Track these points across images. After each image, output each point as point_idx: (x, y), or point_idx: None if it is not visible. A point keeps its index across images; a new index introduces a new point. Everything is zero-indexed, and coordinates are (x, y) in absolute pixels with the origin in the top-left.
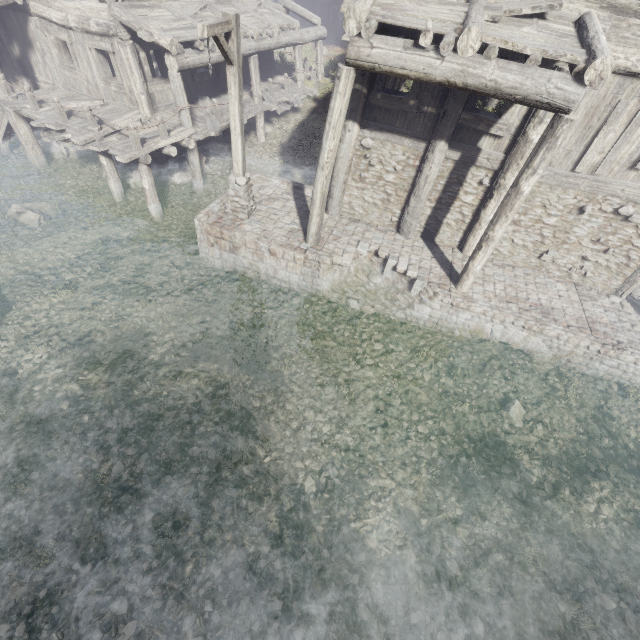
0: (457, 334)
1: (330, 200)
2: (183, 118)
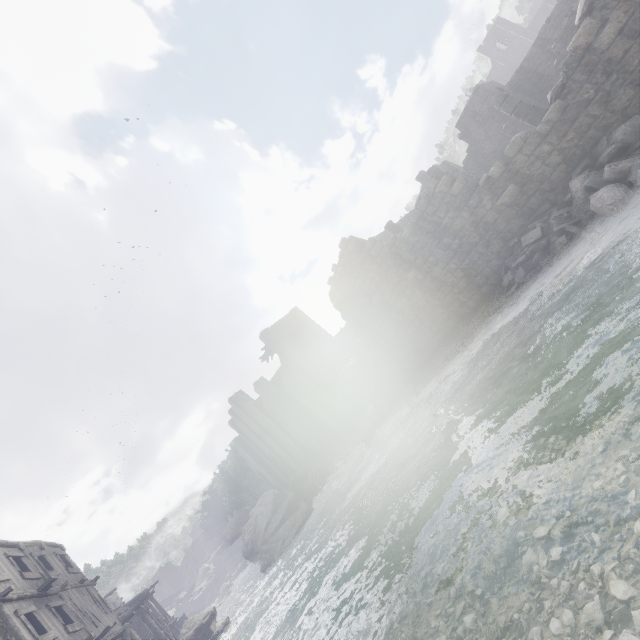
0: None
1: None
2: None
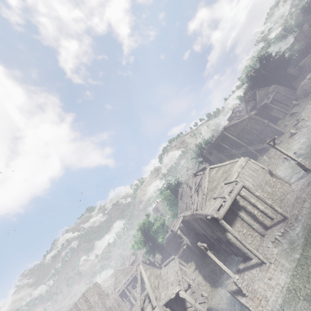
0: (309, 222)
1: (248, 254)
2: (198, 307)
